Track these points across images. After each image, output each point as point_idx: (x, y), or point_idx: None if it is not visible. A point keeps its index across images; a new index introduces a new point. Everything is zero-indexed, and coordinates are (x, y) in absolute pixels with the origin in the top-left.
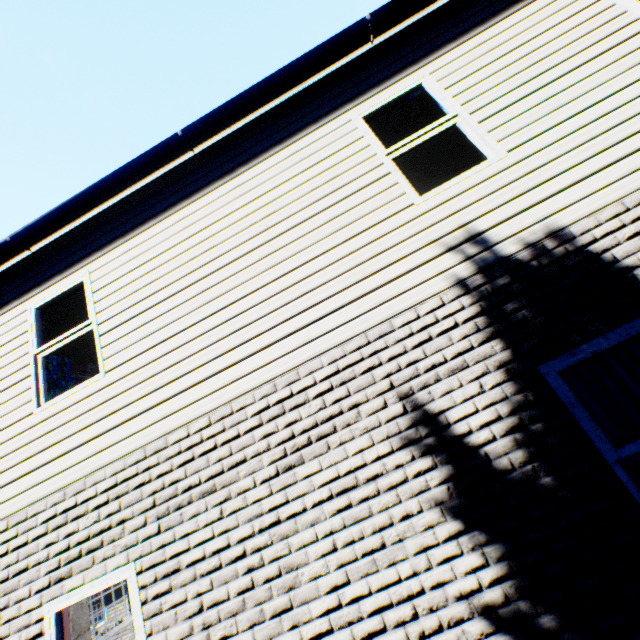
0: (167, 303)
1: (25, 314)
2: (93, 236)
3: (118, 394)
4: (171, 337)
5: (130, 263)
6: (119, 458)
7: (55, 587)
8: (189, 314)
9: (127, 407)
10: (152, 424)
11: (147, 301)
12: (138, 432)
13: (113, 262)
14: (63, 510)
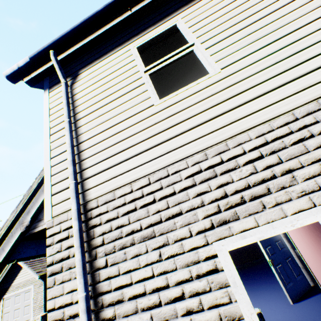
0: (270, 17)
1: (128, 52)
2: (176, 1)
3: (239, 81)
4: (286, 35)
5: (218, 5)
6: (260, 123)
7: (219, 229)
8: (300, 17)
9: (254, 87)
10: (292, 94)
11: (246, 20)
12: (276, 102)
13: (200, 8)
14: (207, 167)
